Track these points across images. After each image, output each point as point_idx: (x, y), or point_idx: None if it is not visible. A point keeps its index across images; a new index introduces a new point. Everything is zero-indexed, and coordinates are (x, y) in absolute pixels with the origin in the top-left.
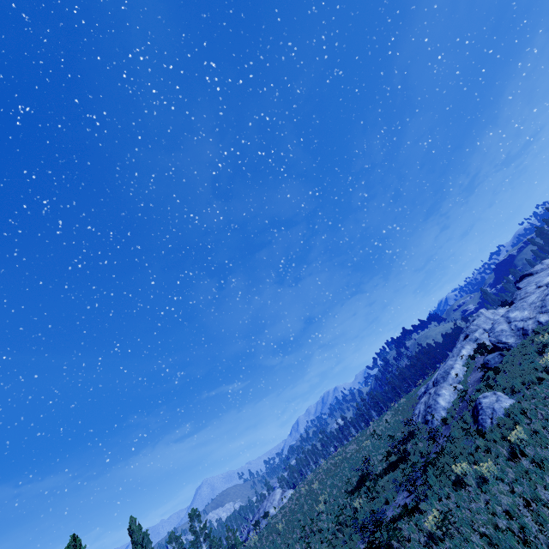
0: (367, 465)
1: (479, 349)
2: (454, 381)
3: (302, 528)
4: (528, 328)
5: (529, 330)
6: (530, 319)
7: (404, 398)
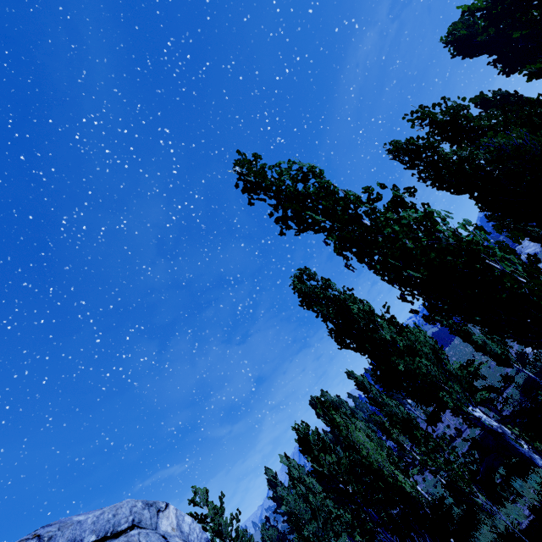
0: None
1: None
2: None
3: None
4: (538, 251)
5: (538, 252)
6: (536, 249)
7: None
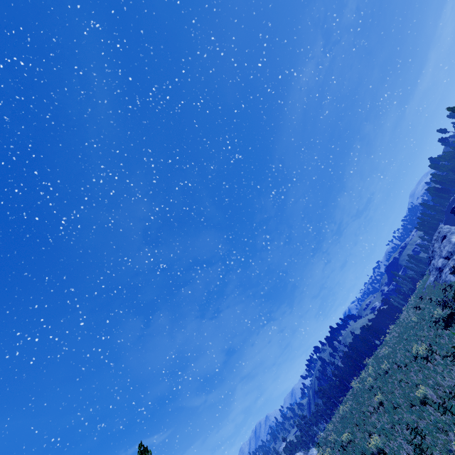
0: (450, 298)
1: None
2: None
3: (417, 373)
4: None
5: None
6: None
7: (405, 309)
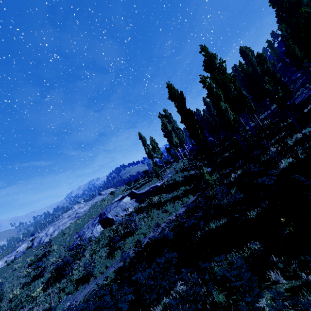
0: None
1: (32, 241)
2: (15, 254)
3: None
4: (41, 242)
5: (40, 243)
6: (47, 236)
7: None
